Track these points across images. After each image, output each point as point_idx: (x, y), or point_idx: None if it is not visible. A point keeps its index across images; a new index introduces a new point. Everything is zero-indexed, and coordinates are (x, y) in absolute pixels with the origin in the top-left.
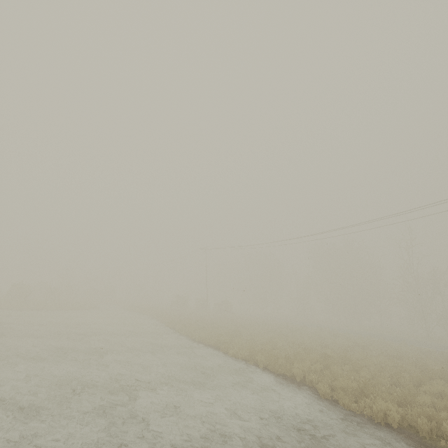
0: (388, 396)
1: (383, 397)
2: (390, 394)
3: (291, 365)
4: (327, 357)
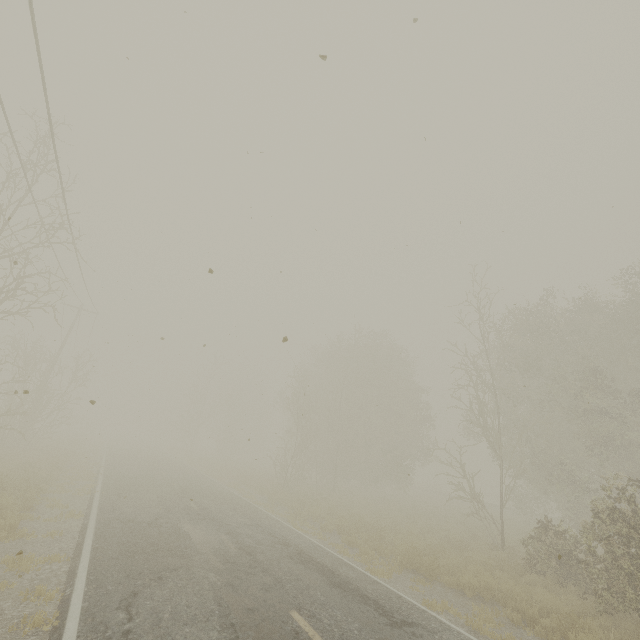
0: None
1: None
2: None
3: None
4: None
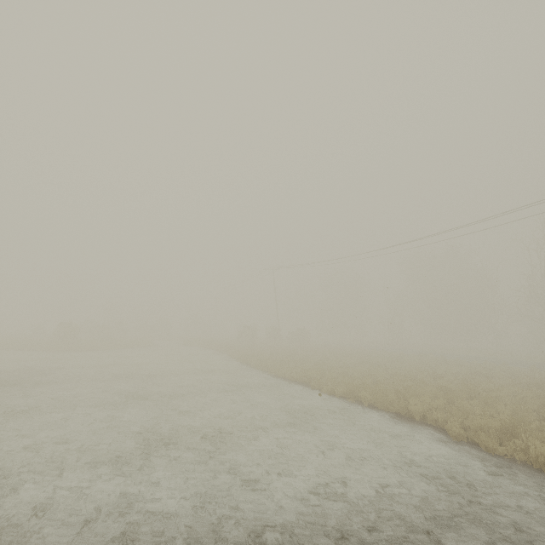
0: (544, 436)
1: (537, 437)
2: (542, 433)
3: (405, 402)
4: (446, 390)
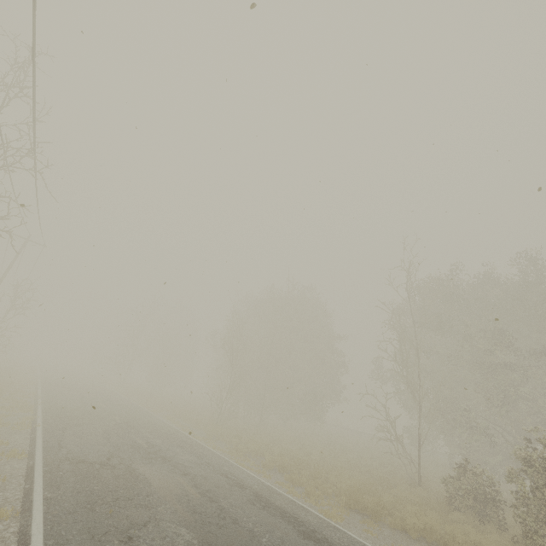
0: None
1: None
2: None
3: None
4: None
